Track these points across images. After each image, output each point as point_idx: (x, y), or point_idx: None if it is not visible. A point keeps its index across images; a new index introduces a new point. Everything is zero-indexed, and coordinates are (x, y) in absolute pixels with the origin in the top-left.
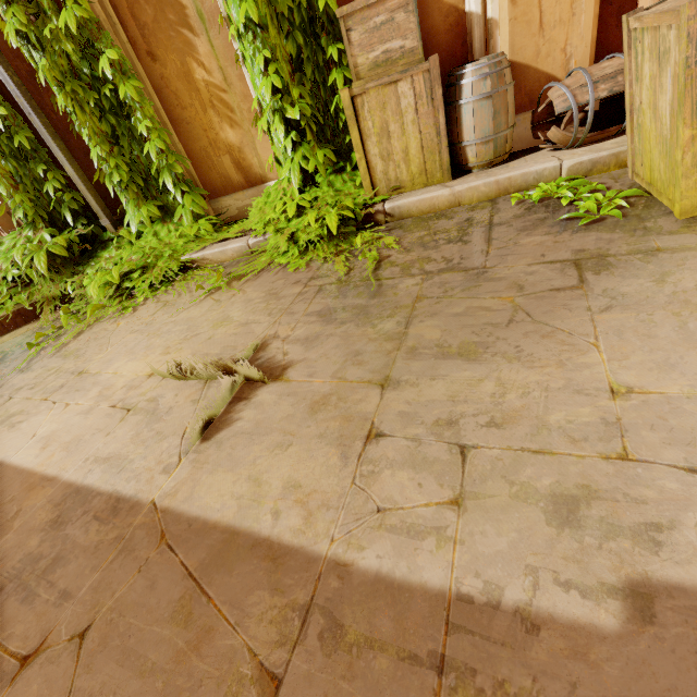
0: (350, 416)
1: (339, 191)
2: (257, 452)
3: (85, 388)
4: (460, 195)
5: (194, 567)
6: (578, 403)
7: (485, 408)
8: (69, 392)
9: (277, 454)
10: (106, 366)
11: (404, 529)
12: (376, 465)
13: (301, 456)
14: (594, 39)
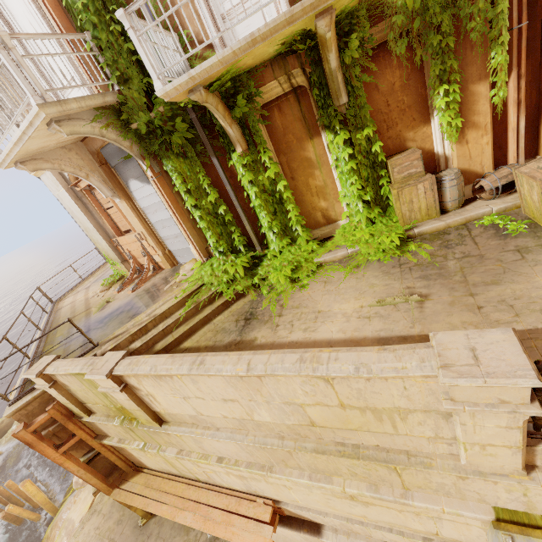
0: (467, 304)
1: (386, 225)
2: (442, 318)
3: (332, 315)
4: (449, 224)
5: None
6: (538, 291)
7: (511, 296)
8: (325, 318)
9: (450, 317)
10: (330, 308)
11: (506, 323)
12: (486, 313)
13: (459, 316)
14: (492, 159)
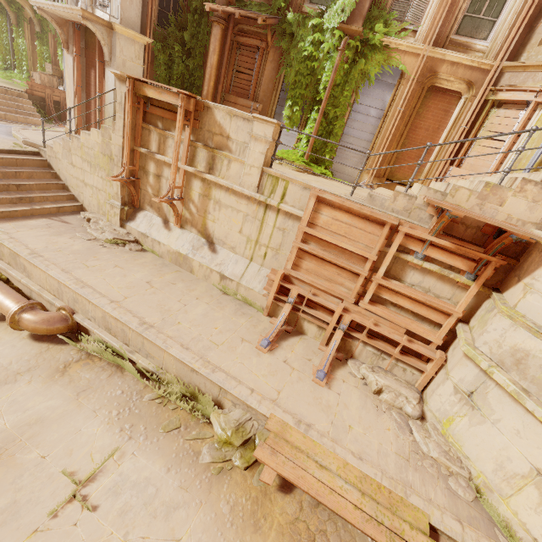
0: None
1: None
2: None
3: None
4: None
5: None
6: None
7: None
8: None
9: None
10: None
11: None
12: None
13: None
14: None
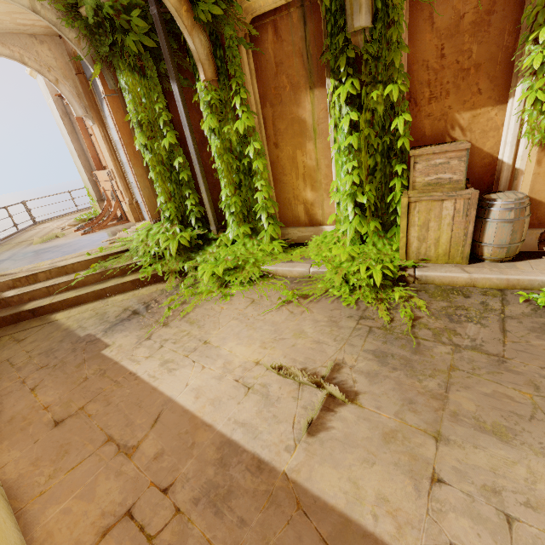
0: (415, 455)
1: (380, 250)
2: (351, 460)
3: (212, 357)
4: (475, 280)
5: (325, 536)
6: None
7: (521, 489)
8: (202, 356)
9: (365, 467)
10: (222, 343)
11: None
12: (442, 505)
13: (384, 476)
14: None
